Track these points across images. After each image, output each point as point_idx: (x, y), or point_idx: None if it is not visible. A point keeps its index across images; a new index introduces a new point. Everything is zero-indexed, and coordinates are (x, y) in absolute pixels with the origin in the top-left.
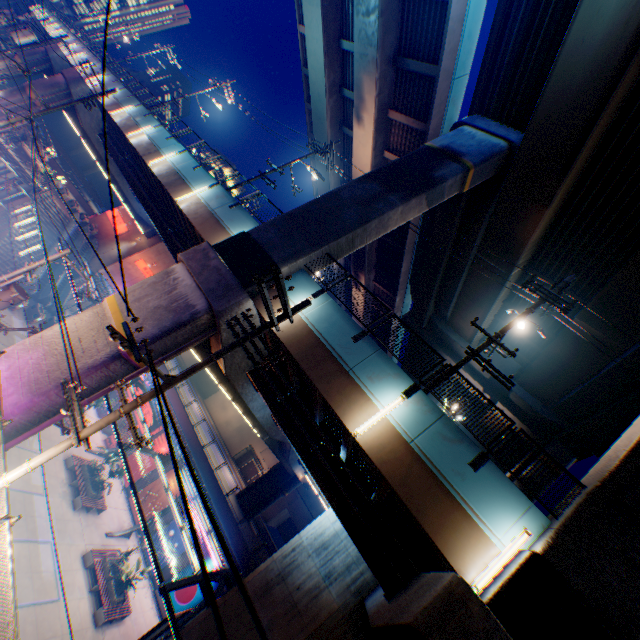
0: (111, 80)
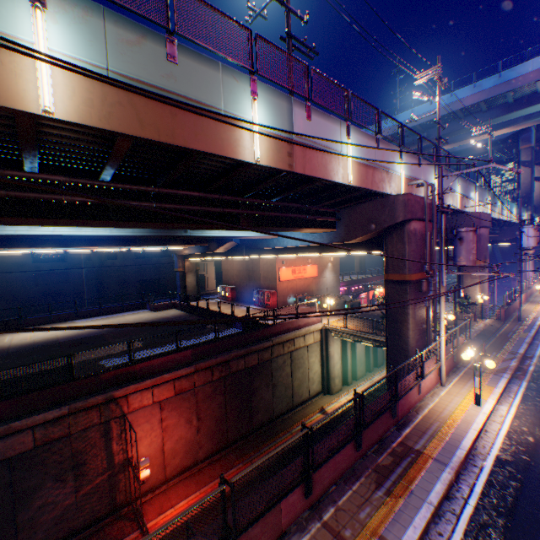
0: (479, 193)
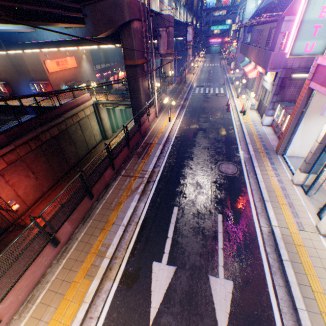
0: None
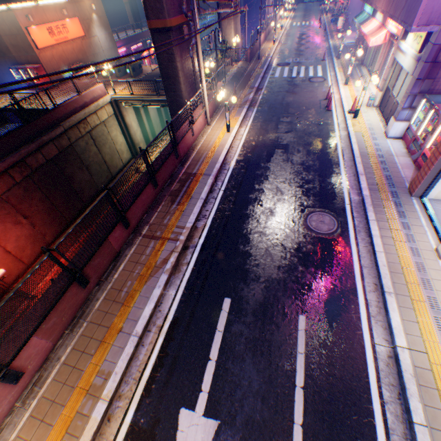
0: None
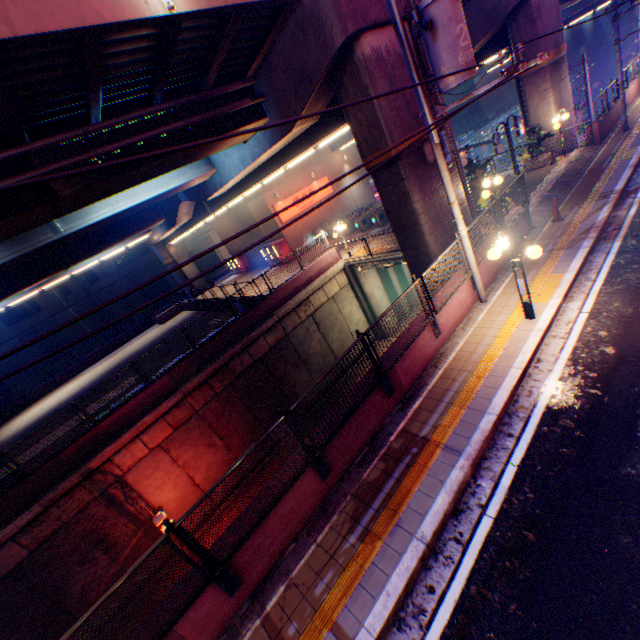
0: None
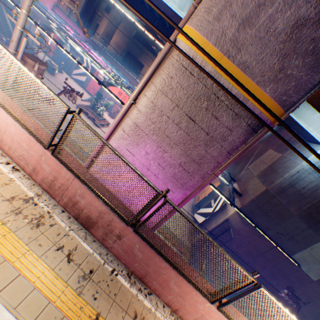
0: None
